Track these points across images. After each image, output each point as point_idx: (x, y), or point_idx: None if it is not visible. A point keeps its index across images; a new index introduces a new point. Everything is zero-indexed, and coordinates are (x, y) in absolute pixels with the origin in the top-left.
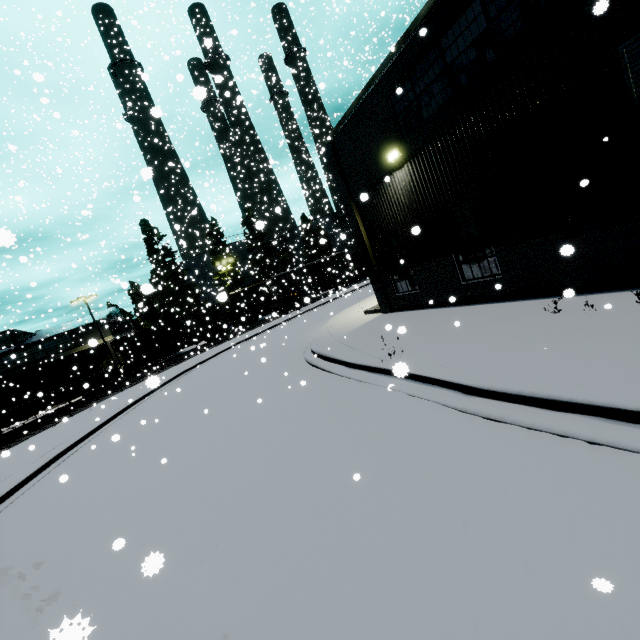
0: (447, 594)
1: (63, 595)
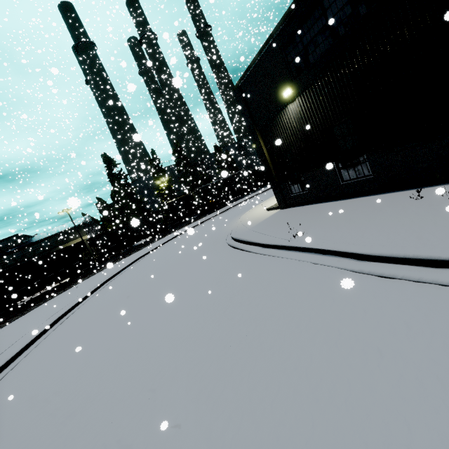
0: (379, 404)
1: (79, 413)
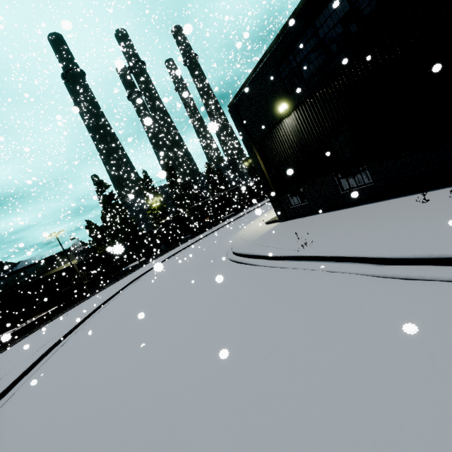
0: (449, 417)
1: None
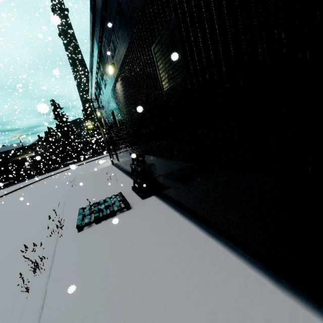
0: None
1: None
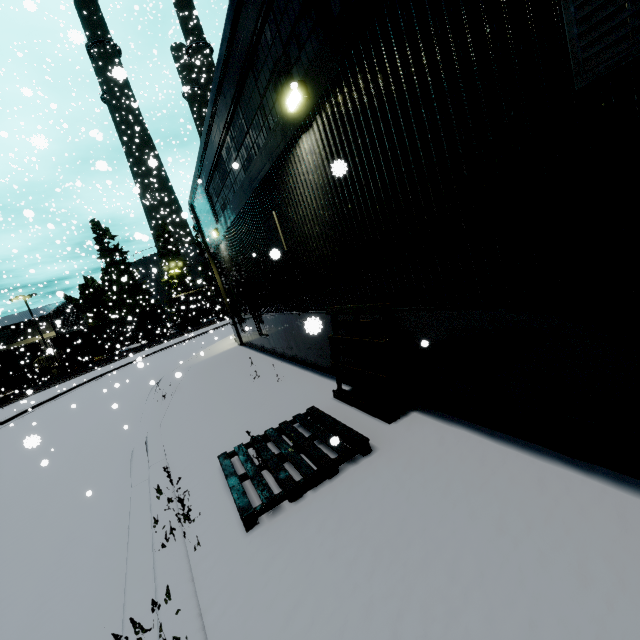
0: None
1: None
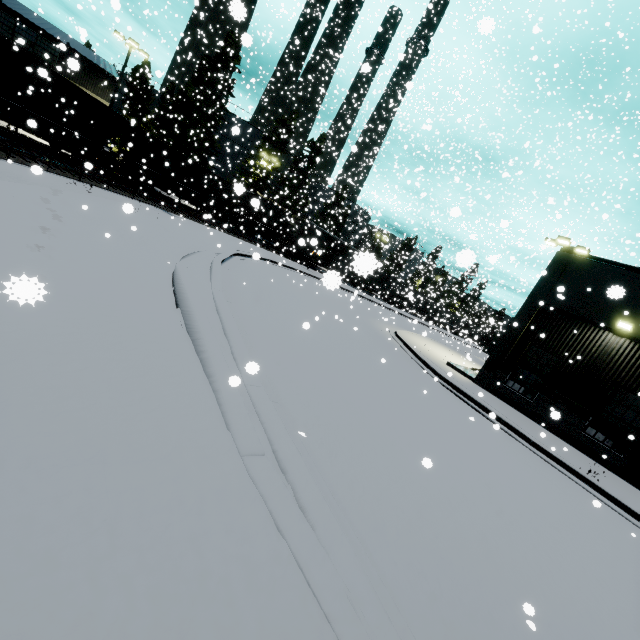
0: None
1: (604, 598)
